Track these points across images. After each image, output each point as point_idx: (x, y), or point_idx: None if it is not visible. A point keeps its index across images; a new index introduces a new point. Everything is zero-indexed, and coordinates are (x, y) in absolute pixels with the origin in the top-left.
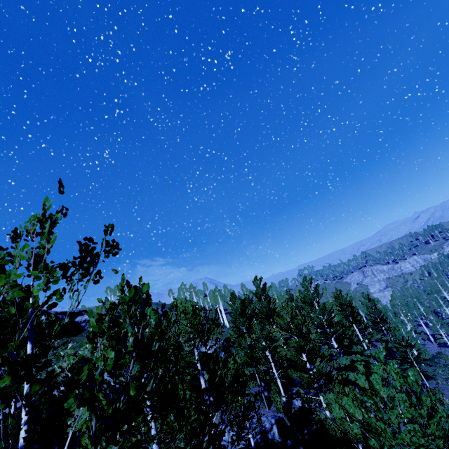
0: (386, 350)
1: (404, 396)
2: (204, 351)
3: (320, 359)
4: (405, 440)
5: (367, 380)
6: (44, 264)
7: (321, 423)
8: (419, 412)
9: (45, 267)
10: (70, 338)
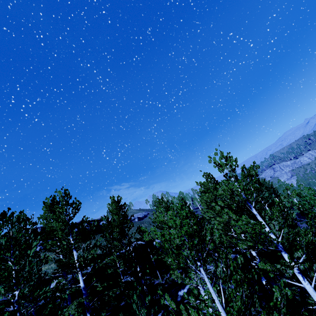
0: (299, 215)
1: (310, 192)
2: None
3: (264, 212)
4: (312, 203)
5: (296, 195)
6: (235, 160)
7: (271, 241)
8: (315, 193)
9: (235, 160)
10: (101, 234)
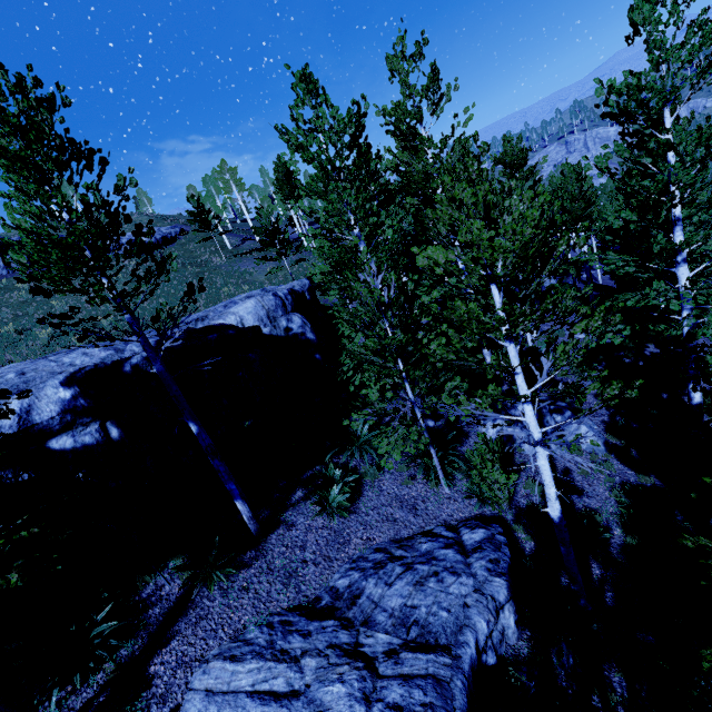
0: None
1: None
2: (233, 317)
3: None
4: None
5: None
6: None
7: None
8: None
9: None
10: None
